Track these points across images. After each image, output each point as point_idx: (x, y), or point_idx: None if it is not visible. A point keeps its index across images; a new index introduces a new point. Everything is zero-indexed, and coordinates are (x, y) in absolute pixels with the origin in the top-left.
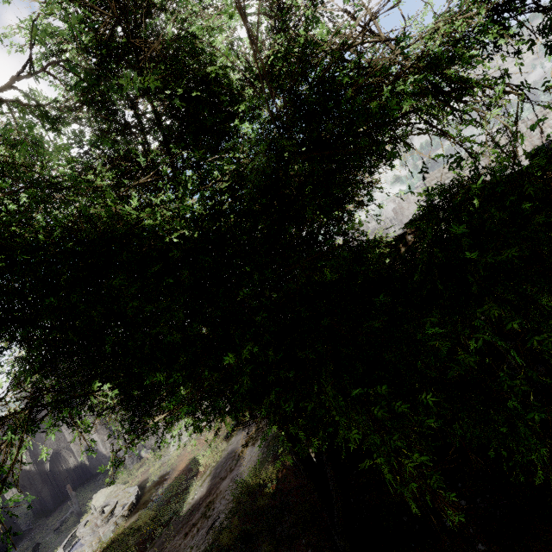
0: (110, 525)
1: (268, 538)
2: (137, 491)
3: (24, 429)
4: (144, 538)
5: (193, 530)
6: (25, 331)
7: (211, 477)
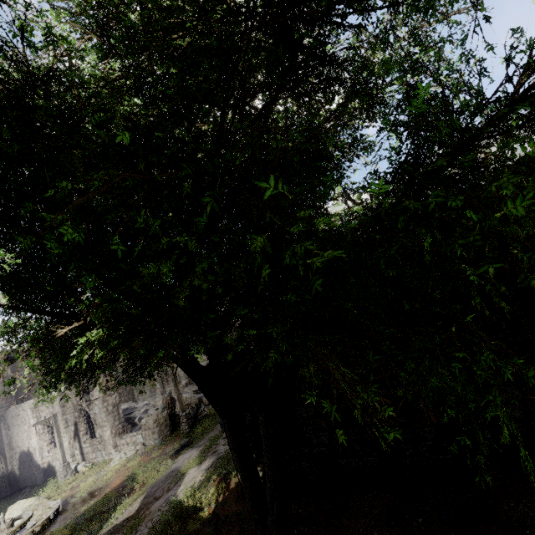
0: None
1: None
2: (59, 505)
3: None
4: None
5: None
6: None
7: (145, 495)
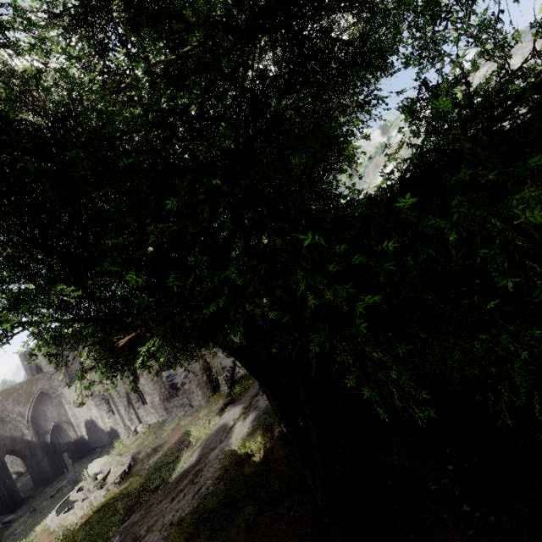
0: (102, 490)
1: (252, 502)
2: (130, 460)
3: None
4: (133, 503)
5: (180, 495)
6: None
7: (201, 448)
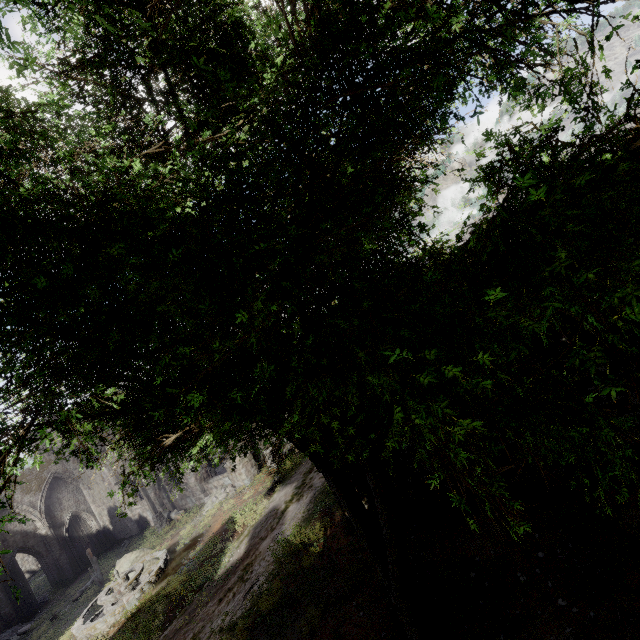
0: (135, 592)
1: (314, 601)
2: (166, 555)
3: (18, 443)
4: (173, 606)
5: (229, 595)
6: (15, 324)
7: (250, 537)
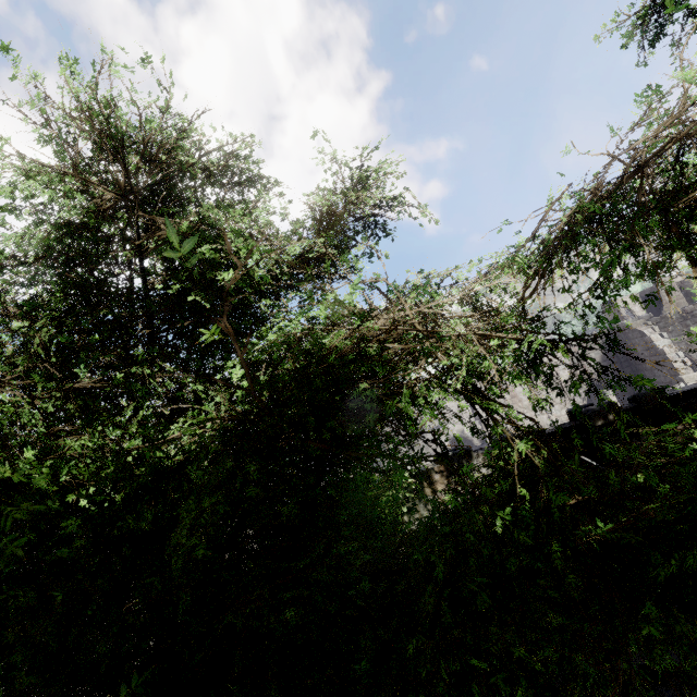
0: None
1: None
2: None
3: None
4: None
5: None
6: None
7: None
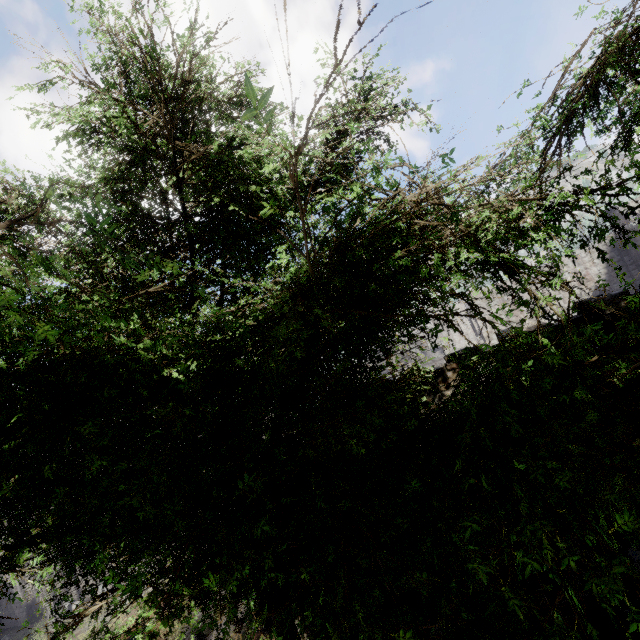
0: None
1: None
2: None
3: None
4: None
5: None
6: None
7: None
